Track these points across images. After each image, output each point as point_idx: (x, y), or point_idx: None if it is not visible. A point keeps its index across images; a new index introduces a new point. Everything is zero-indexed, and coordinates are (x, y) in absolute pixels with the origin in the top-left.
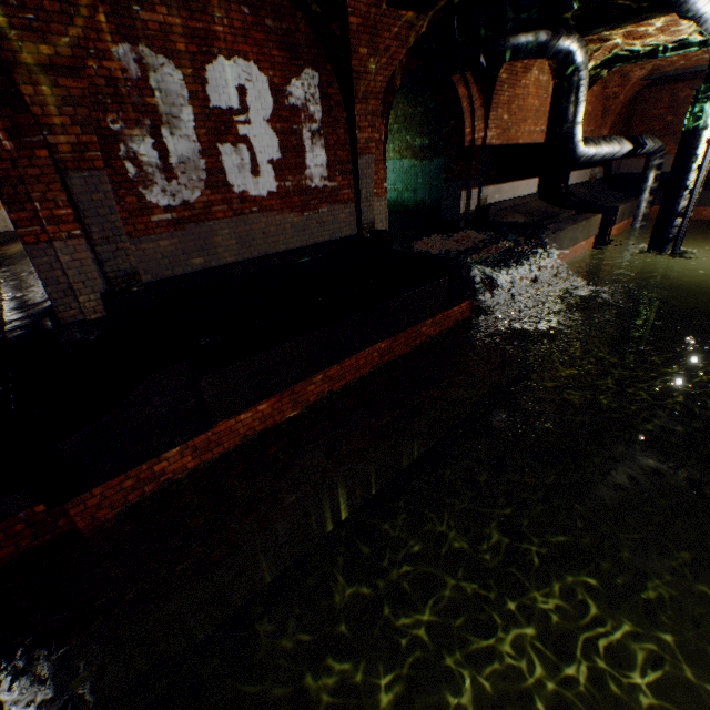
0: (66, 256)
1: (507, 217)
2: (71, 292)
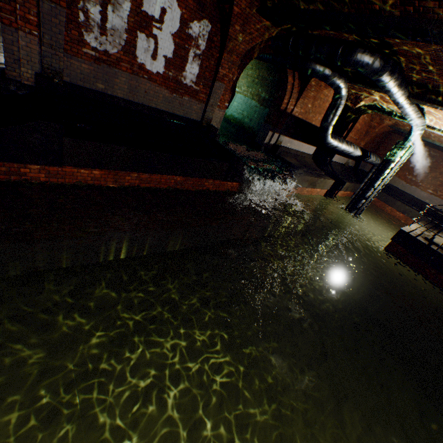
0: (23, 42)
1: (288, 158)
2: (19, 63)
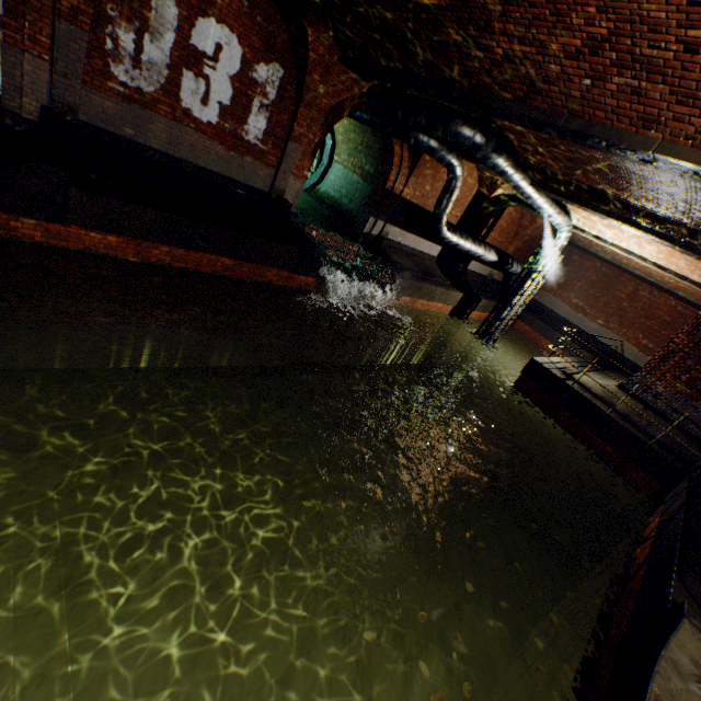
0: (29, 67)
1: (397, 256)
2: (21, 91)
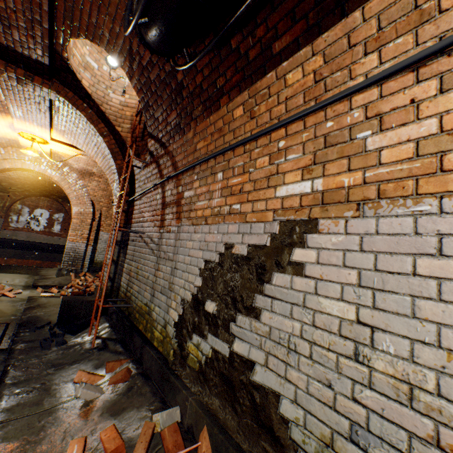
0: None
1: None
2: None
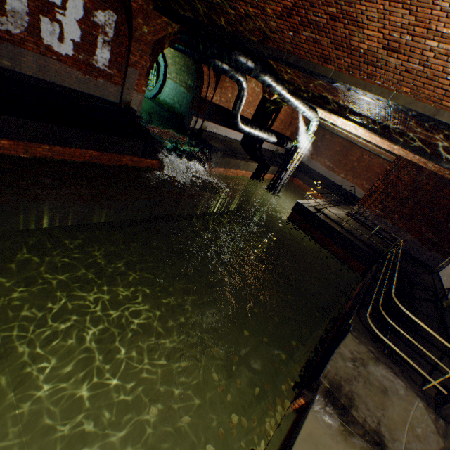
0: None
1: (214, 142)
2: None
